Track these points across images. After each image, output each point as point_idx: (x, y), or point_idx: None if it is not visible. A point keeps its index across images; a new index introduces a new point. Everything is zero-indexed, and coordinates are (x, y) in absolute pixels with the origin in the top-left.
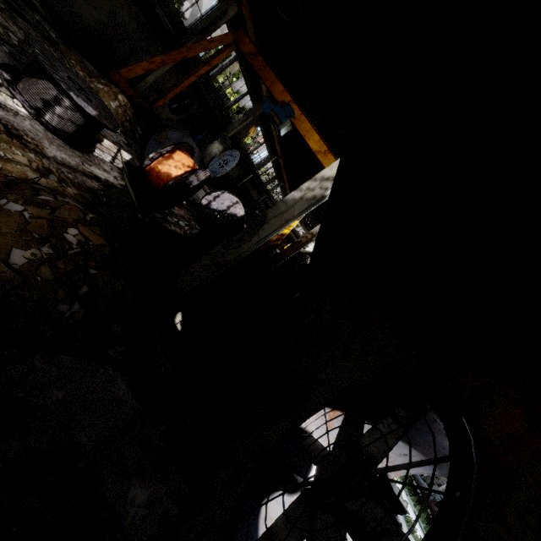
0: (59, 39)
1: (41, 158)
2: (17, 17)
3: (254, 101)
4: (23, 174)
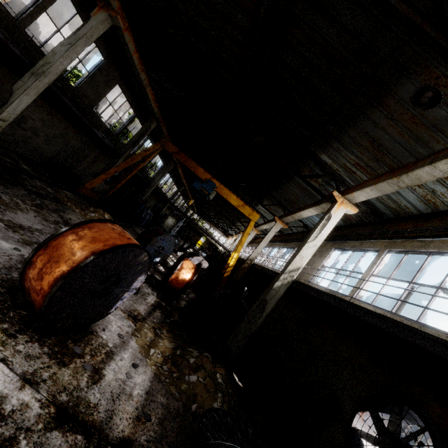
0: (51, 189)
1: (147, 322)
2: (44, 201)
3: (161, 156)
4: (168, 349)
